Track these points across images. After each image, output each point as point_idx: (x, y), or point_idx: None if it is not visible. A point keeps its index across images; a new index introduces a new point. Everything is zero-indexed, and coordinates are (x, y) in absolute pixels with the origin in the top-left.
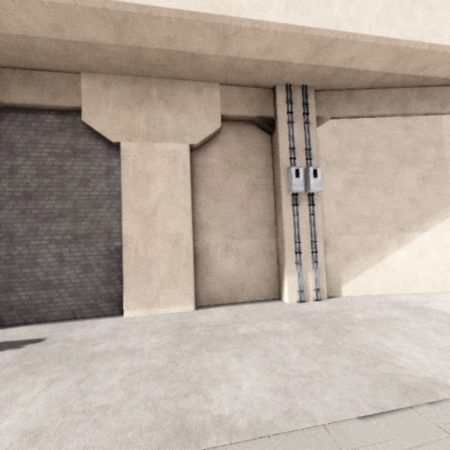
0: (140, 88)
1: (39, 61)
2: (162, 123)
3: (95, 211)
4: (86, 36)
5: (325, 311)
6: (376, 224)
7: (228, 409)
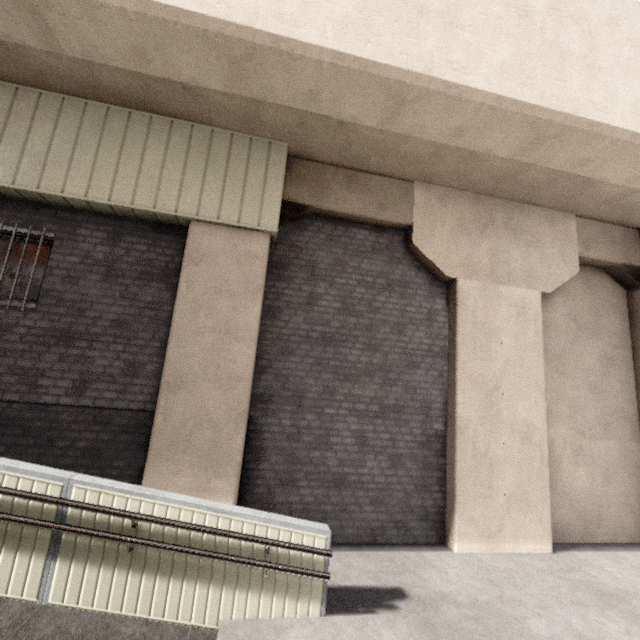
0: (482, 210)
1: (379, 163)
2: (508, 259)
3: (411, 372)
4: (481, 145)
5: None
6: None
7: None
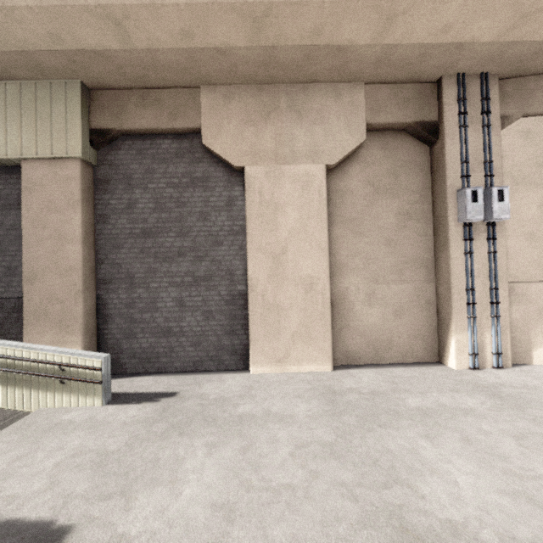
0: (266, 99)
1: (158, 77)
2: (293, 140)
3: (216, 249)
4: (216, 41)
5: (519, 385)
6: None
7: (457, 513)
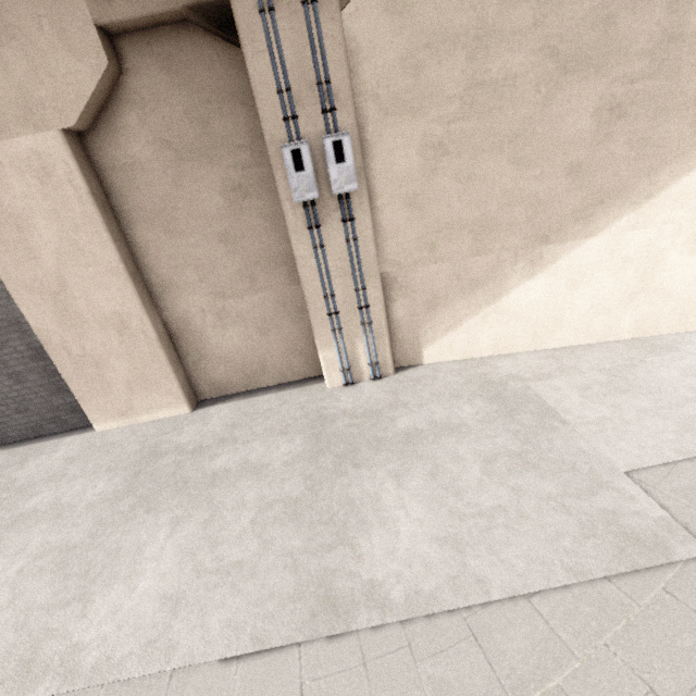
0: None
1: None
2: None
3: None
4: None
5: (364, 410)
6: (489, 235)
7: (94, 633)
